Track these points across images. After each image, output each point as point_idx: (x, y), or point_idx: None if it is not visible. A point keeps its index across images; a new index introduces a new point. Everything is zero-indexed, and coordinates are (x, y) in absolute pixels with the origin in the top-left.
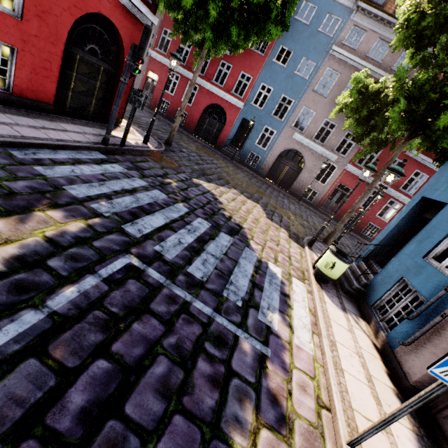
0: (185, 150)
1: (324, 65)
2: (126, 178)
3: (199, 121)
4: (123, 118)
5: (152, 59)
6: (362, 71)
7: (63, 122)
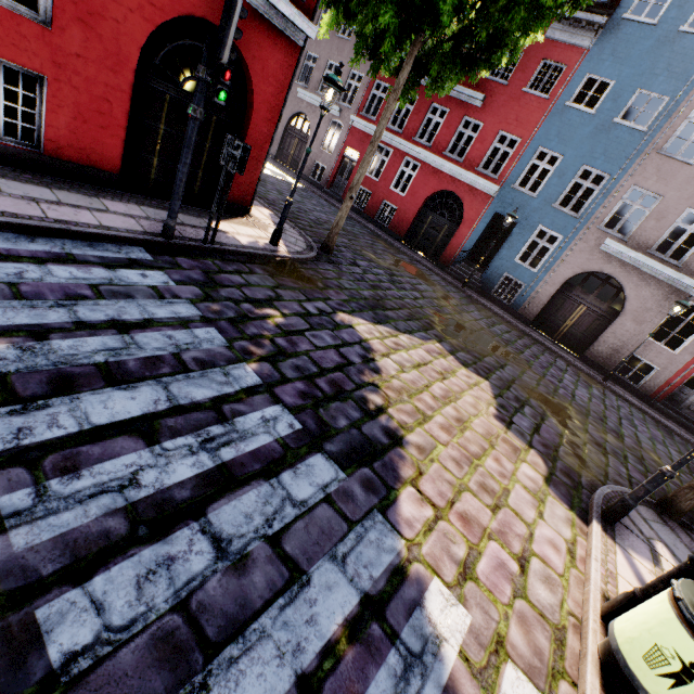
0: (364, 262)
1: (691, 97)
2: (151, 299)
3: (414, 220)
4: (267, 208)
5: (353, 130)
6: None
7: (117, 200)
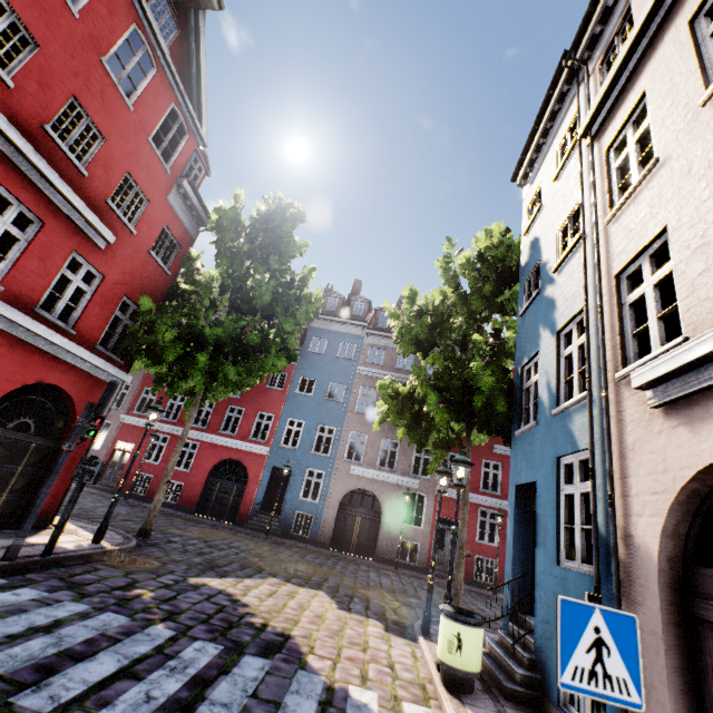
0: (177, 538)
1: (356, 384)
2: (42, 607)
3: (204, 490)
4: (59, 515)
5: (125, 425)
6: (385, 378)
7: None
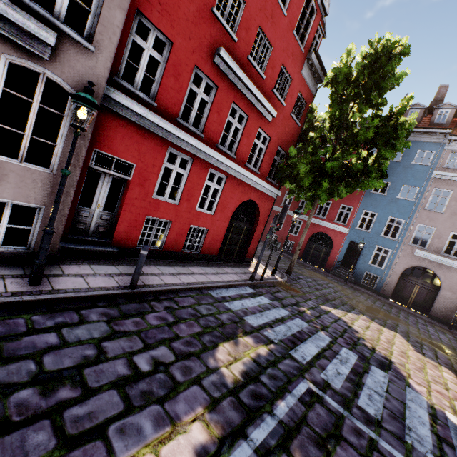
0: (301, 276)
1: (429, 187)
2: (273, 308)
3: (305, 247)
4: None
5: None
6: None
7: (223, 267)
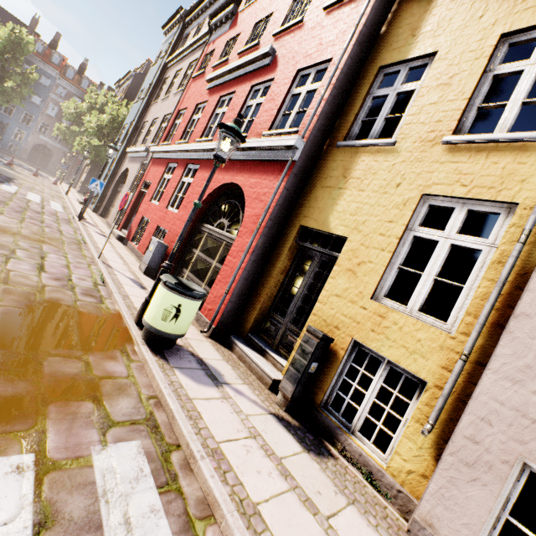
0: None
1: (48, 101)
2: None
3: None
4: None
5: None
6: (59, 123)
7: None
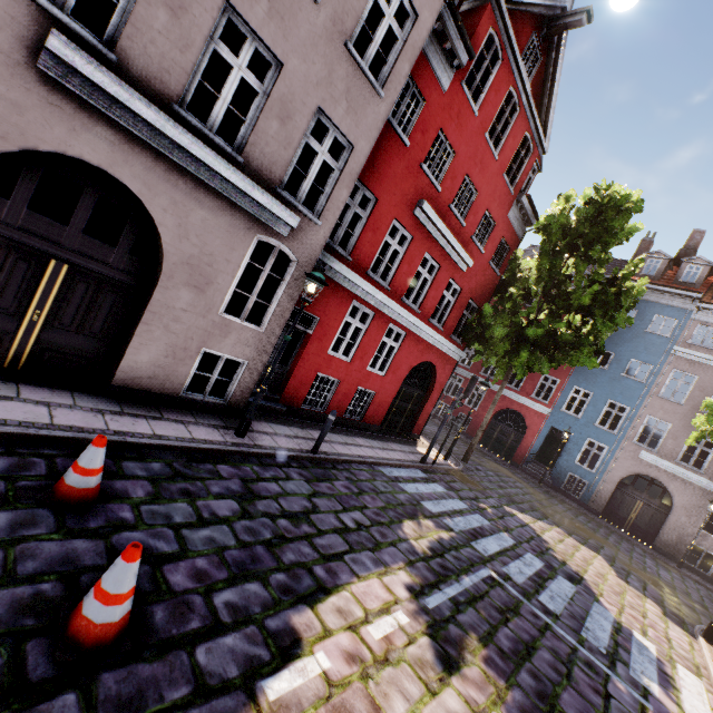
0: (479, 467)
1: (666, 366)
2: (450, 499)
3: (486, 427)
4: None
5: None
6: None
7: (388, 441)
